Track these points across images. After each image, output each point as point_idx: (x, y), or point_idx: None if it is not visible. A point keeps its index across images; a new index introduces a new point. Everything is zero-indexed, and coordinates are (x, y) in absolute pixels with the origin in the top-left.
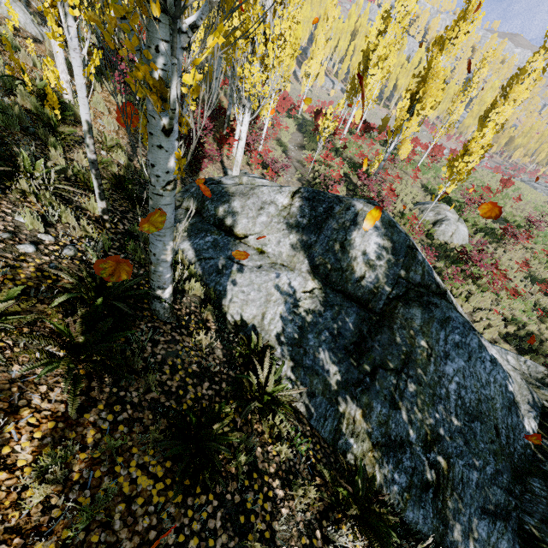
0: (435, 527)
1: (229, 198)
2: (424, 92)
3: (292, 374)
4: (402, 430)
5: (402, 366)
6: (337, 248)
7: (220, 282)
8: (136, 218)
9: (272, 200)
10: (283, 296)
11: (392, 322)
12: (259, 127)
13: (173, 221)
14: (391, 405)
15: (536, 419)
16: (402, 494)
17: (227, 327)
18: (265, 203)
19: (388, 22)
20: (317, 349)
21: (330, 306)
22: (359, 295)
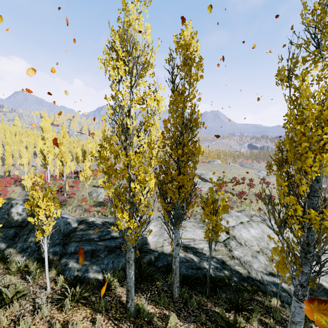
0: (37, 257)
1: None
2: (64, 158)
3: None
4: (28, 245)
5: (30, 232)
6: (6, 216)
7: None
8: None
9: None
10: None
11: (29, 224)
12: None
13: None
14: (25, 242)
15: (78, 223)
16: (26, 257)
17: None
18: None
19: (45, 140)
20: None
21: (3, 232)
22: (17, 225)
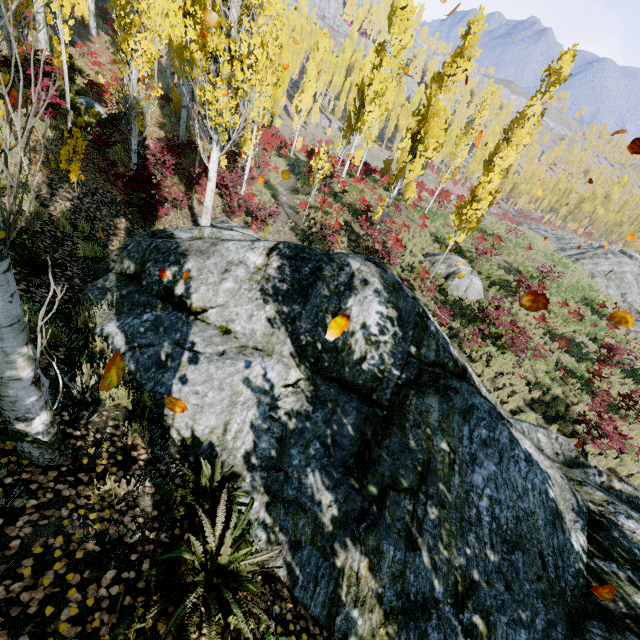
0: None
1: (180, 257)
2: (425, 132)
3: (267, 516)
4: (424, 582)
5: (419, 483)
6: (329, 321)
7: (162, 381)
8: (31, 291)
9: (241, 260)
10: (256, 395)
11: (403, 418)
12: (241, 166)
13: (17, 313)
14: (408, 545)
15: (584, 531)
16: None
17: (168, 452)
18: (231, 263)
19: (383, 56)
20: (303, 471)
21: (322, 404)
22: (360, 384)
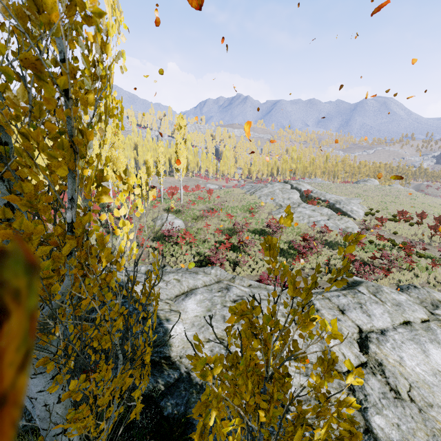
0: None
1: None
2: (116, 167)
3: None
4: None
5: None
6: None
7: None
8: None
9: None
10: None
11: None
12: None
13: None
14: None
15: None
16: None
17: None
18: None
19: None
20: None
21: None
22: None
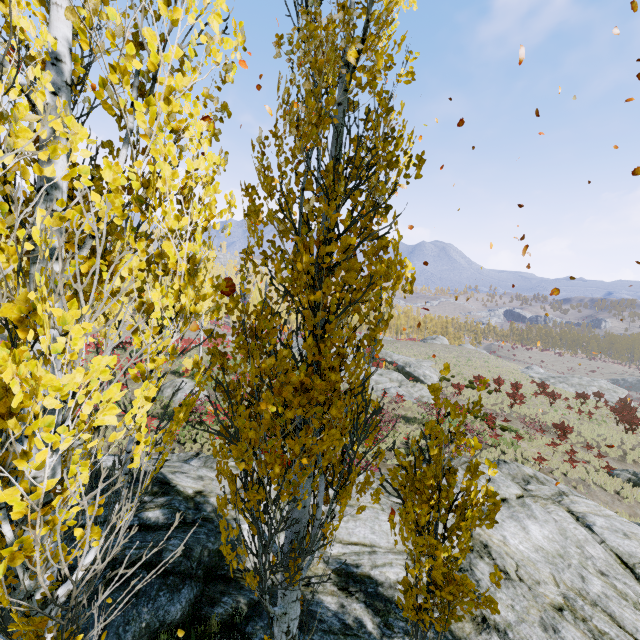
0: None
1: None
2: (110, 308)
3: None
4: None
5: None
6: None
7: None
8: None
9: None
10: None
11: None
12: None
13: None
14: None
15: None
16: None
17: None
18: None
19: None
20: None
21: None
22: None
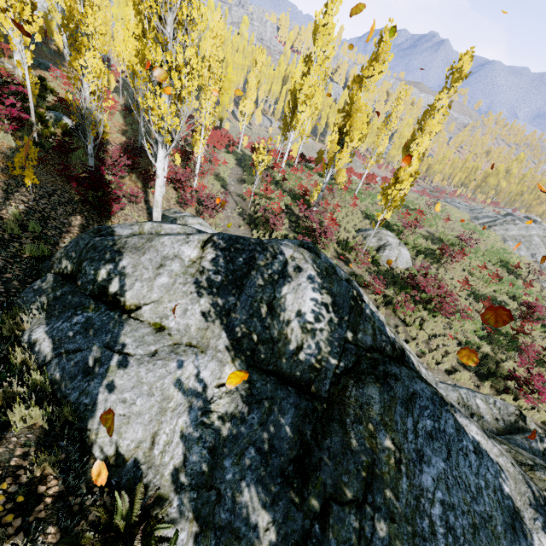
0: None
1: (116, 255)
2: (350, 126)
3: None
4: None
5: (365, 492)
6: (264, 311)
7: (87, 390)
8: None
9: (176, 254)
10: (187, 398)
11: (344, 413)
12: (194, 163)
13: None
14: None
15: (545, 530)
16: None
17: (86, 477)
18: (166, 258)
19: (310, 65)
20: (238, 486)
21: (258, 403)
22: (297, 375)
